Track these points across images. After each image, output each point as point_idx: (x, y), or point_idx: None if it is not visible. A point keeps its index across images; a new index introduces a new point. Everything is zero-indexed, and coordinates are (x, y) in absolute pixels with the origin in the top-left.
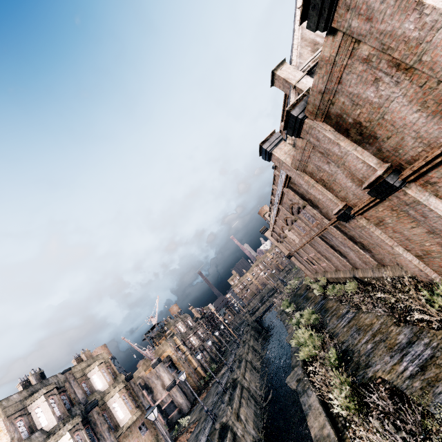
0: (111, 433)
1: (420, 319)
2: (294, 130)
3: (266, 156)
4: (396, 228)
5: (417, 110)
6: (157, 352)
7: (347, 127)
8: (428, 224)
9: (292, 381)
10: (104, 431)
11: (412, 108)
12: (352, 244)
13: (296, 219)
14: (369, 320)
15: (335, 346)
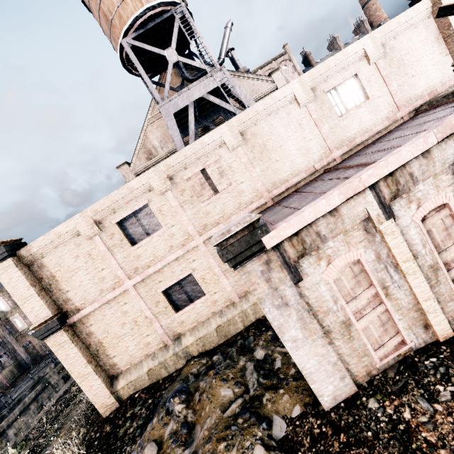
0: (11, 335)
1: None
2: None
3: None
4: None
5: None
6: None
7: None
8: None
9: None
10: (5, 334)
11: None
12: None
13: None
14: None
15: None
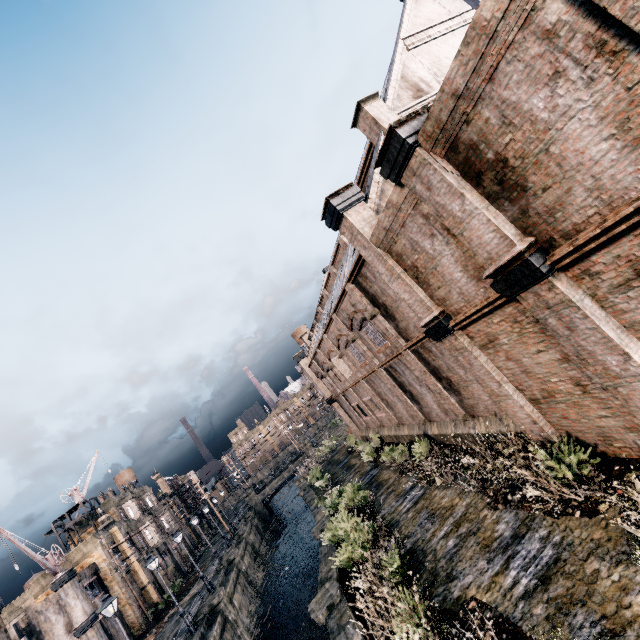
0: None
1: (534, 497)
2: (393, 168)
3: (334, 220)
4: (513, 352)
5: (609, 136)
6: (72, 558)
7: (481, 168)
8: (573, 342)
9: (320, 609)
10: None
11: (602, 132)
12: (434, 381)
13: (355, 339)
14: (447, 500)
15: (396, 543)
